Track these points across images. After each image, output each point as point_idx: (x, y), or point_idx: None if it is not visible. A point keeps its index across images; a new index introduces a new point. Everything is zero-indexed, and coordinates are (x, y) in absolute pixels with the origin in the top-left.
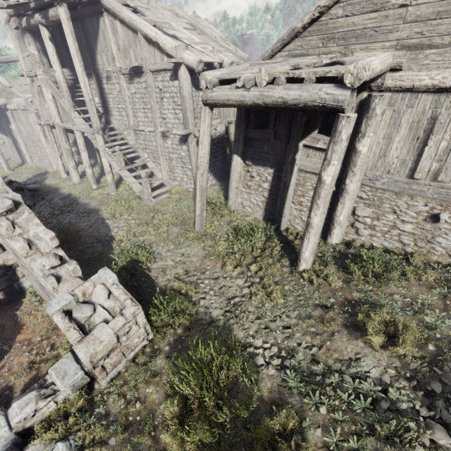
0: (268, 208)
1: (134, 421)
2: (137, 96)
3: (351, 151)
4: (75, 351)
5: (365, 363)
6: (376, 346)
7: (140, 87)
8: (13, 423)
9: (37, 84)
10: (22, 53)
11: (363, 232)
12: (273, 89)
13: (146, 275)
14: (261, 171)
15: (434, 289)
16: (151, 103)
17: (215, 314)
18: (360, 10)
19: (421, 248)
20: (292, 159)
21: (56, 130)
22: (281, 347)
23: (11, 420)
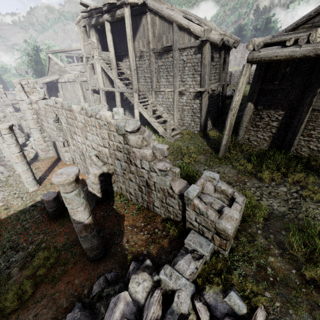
0: (275, 141)
1: (274, 281)
2: (162, 68)
3: None
4: (222, 224)
5: None
6: None
7: (166, 61)
8: (187, 275)
9: (91, 62)
10: (84, 43)
11: None
12: None
13: None
14: (271, 113)
15: None
16: (175, 71)
17: (282, 210)
18: None
19: None
20: (309, 101)
21: (100, 92)
22: None
23: (184, 273)
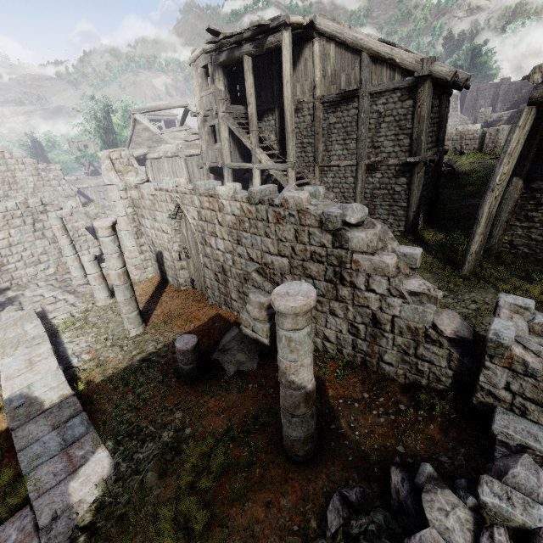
0: None
1: None
2: (336, 127)
3: None
4: None
5: None
6: None
7: (345, 115)
8: (542, 499)
9: (212, 123)
10: (201, 92)
11: None
12: None
13: None
14: None
15: None
16: (362, 131)
17: None
18: None
19: None
20: None
21: (224, 171)
22: None
23: (533, 493)
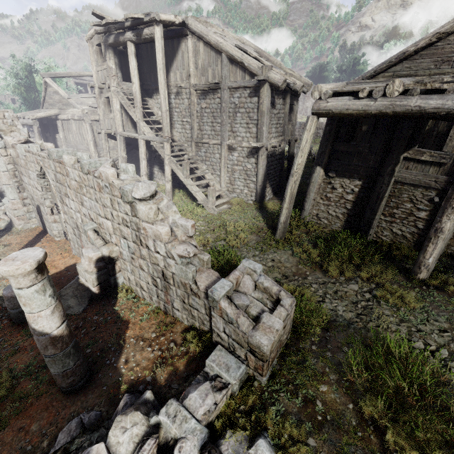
0: (350, 220)
1: (323, 421)
2: (206, 111)
3: None
4: (255, 338)
5: None
6: None
7: (212, 103)
8: (199, 415)
9: (106, 95)
10: (97, 67)
11: None
12: (407, 99)
13: None
14: (345, 183)
15: None
16: (223, 117)
17: (348, 317)
18: None
19: None
20: (391, 171)
21: (117, 138)
22: (448, 350)
23: (195, 411)
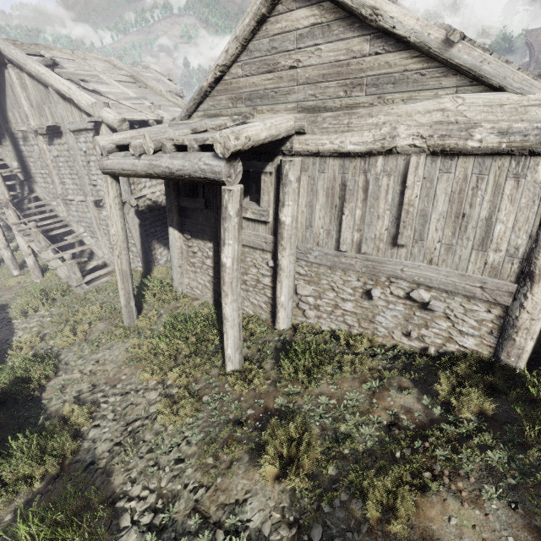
0: (216, 289)
1: None
2: (61, 160)
3: (277, 221)
4: None
5: (251, 507)
6: (266, 479)
7: (63, 149)
8: None
9: None
10: None
11: (309, 314)
12: (161, 157)
13: (37, 397)
14: (201, 246)
15: (365, 384)
16: (77, 168)
17: (101, 450)
18: (257, 70)
19: (365, 329)
20: None
21: None
22: (163, 493)
23: None
